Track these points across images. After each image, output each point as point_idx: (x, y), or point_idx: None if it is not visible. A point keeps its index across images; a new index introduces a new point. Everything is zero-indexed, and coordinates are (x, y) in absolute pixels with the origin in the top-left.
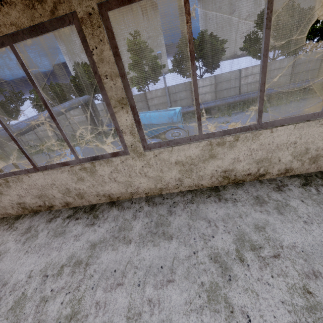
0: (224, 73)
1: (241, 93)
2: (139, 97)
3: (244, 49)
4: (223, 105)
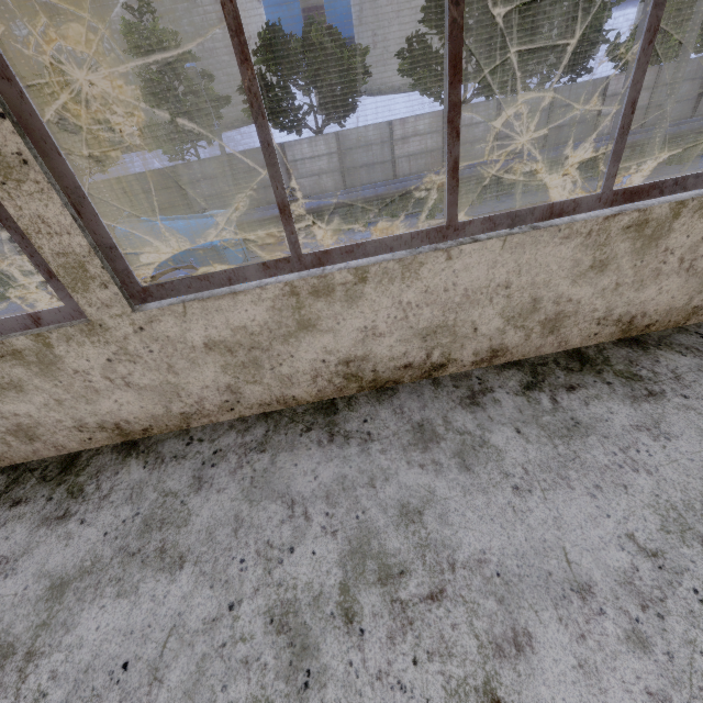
0: (357, 128)
1: (398, 175)
2: (159, 178)
3: (408, 73)
4: (352, 203)
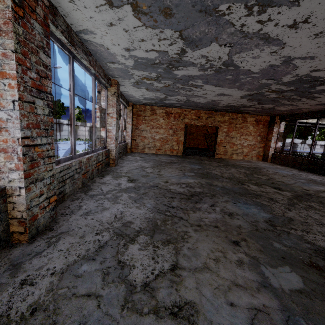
0: None
1: None
2: None
3: None
4: None
